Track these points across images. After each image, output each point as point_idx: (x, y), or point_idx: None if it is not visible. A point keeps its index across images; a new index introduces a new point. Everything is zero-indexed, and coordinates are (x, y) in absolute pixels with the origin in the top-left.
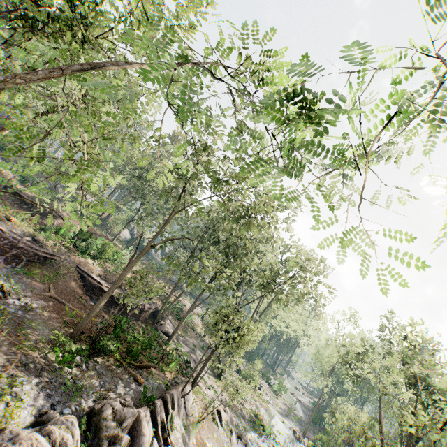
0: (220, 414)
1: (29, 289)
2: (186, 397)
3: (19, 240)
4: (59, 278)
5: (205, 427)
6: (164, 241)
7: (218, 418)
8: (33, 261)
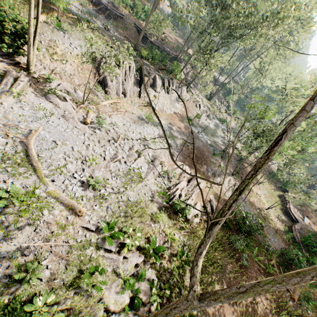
0: (200, 105)
1: (116, 31)
2: (182, 91)
3: (107, 5)
4: (128, 30)
5: (190, 105)
6: None
7: (198, 107)
8: (115, 19)
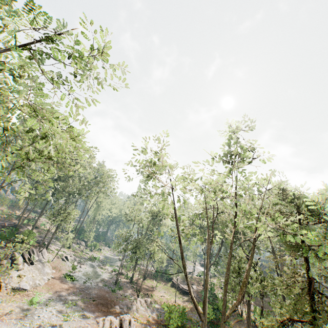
0: (67, 257)
1: None
2: (43, 253)
3: None
4: None
5: (57, 262)
6: (10, 183)
7: (66, 259)
8: None
